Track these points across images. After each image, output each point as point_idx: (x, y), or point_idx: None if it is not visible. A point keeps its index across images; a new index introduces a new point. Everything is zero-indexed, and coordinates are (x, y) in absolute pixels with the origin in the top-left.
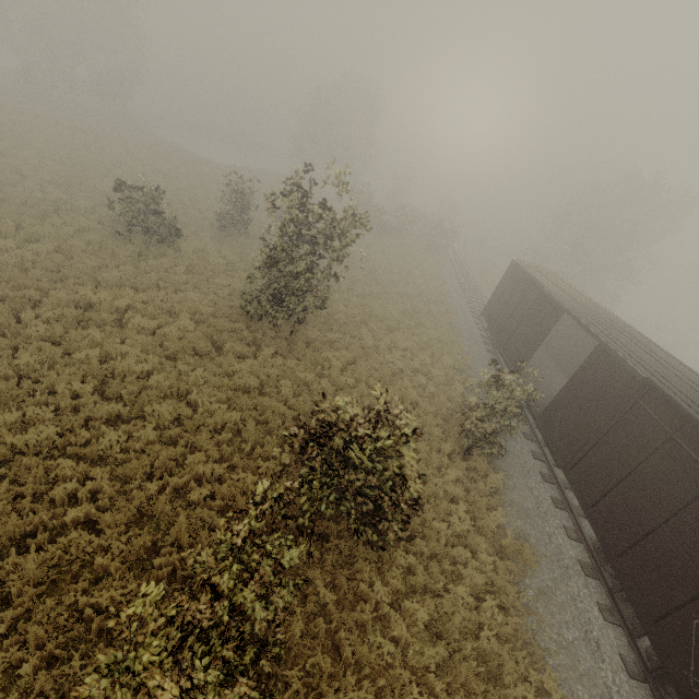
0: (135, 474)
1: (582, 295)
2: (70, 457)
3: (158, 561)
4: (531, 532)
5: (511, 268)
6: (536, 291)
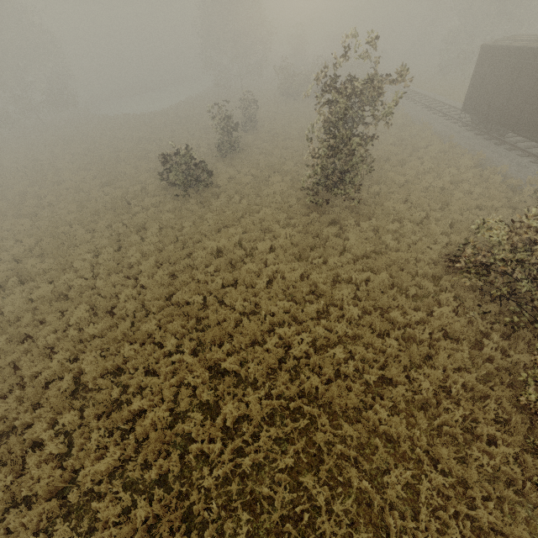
0: (370, 340)
1: None
2: (320, 348)
3: (448, 384)
4: None
5: (484, 53)
6: None
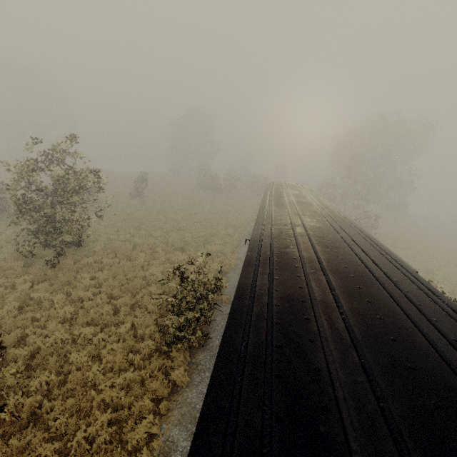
0: None
1: (296, 192)
2: None
3: None
4: (182, 444)
5: None
6: None
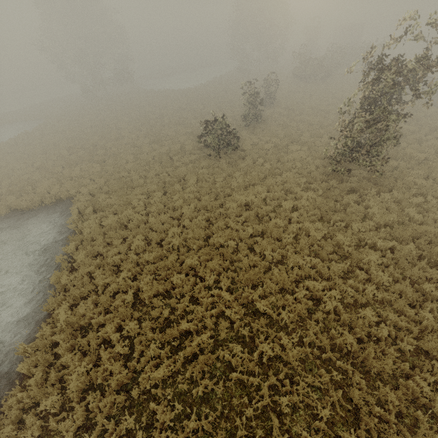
0: (400, 308)
1: None
2: (347, 306)
3: None
4: None
5: None
6: None
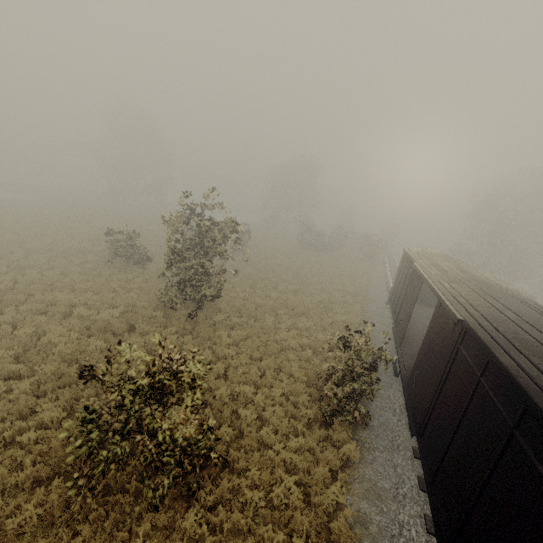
0: None
1: (455, 265)
2: None
3: None
4: (375, 518)
5: (403, 255)
6: (412, 267)
